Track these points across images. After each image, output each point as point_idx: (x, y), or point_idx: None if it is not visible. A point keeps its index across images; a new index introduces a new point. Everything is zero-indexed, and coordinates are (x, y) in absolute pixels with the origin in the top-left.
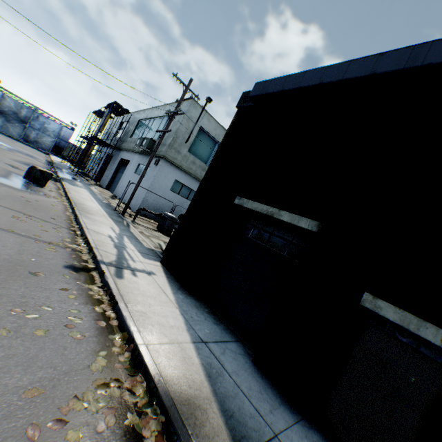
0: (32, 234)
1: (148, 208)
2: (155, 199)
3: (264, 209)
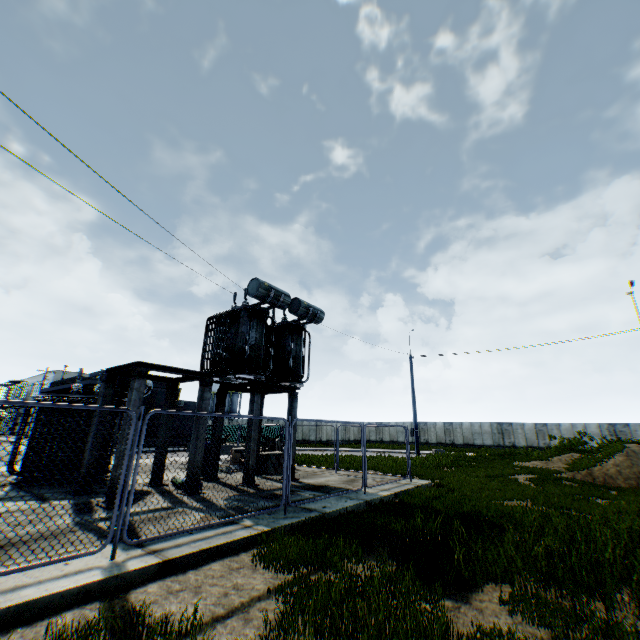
0: None
1: None
2: None
3: None
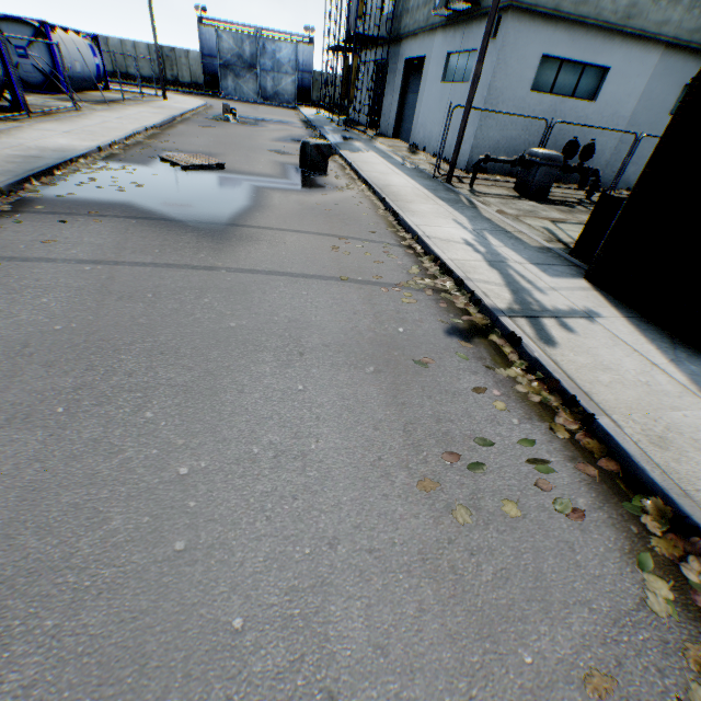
0: (368, 275)
1: (486, 152)
2: (498, 126)
3: None
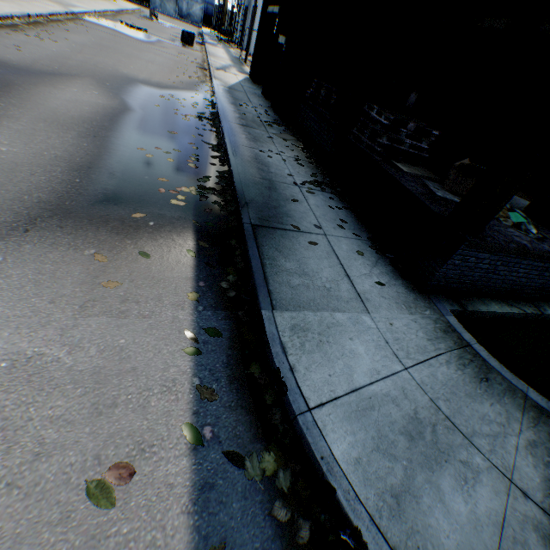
0: (185, 60)
1: None
2: None
3: (272, 10)
